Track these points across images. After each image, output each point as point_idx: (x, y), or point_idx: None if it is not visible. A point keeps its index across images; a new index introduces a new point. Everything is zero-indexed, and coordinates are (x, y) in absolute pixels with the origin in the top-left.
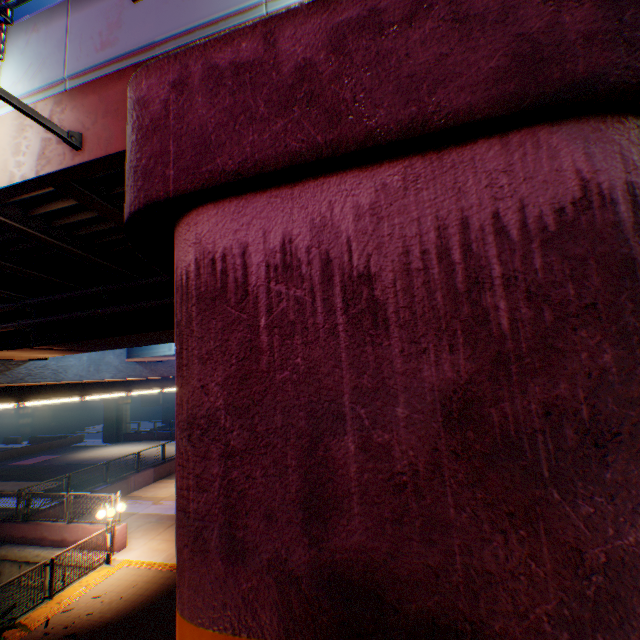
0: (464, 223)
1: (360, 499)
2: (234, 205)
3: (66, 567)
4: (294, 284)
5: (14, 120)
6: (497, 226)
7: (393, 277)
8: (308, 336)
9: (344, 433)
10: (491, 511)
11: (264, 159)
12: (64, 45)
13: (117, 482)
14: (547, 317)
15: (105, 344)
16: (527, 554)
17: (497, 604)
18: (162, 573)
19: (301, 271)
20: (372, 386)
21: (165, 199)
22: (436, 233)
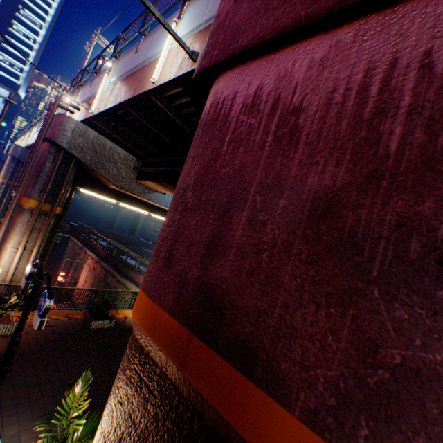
0: (392, 63)
1: (235, 252)
2: (240, 70)
3: None
4: (252, 116)
5: (175, 50)
6: (424, 62)
7: (316, 110)
8: (247, 148)
9: (243, 210)
10: (315, 287)
11: (264, 35)
12: (207, 6)
13: None
14: (440, 142)
15: None
16: (329, 328)
17: (290, 352)
18: None
19: (259, 108)
20: (271, 183)
21: (207, 68)
22: (364, 74)
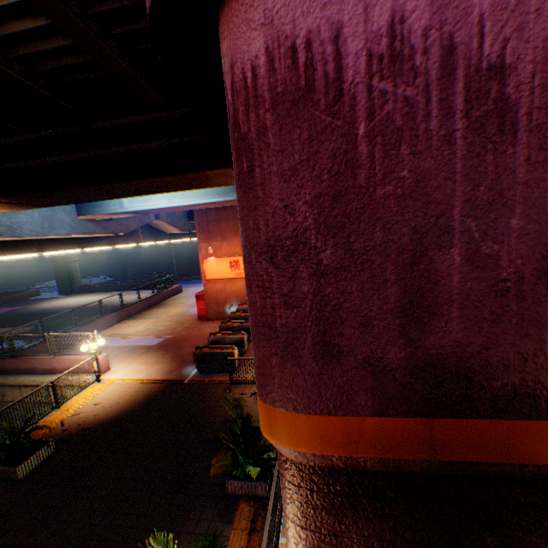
0: None
1: (459, 305)
2: None
3: (65, 387)
4: (403, 81)
5: None
6: None
7: (531, 70)
8: (417, 146)
9: (450, 247)
10: None
11: None
12: None
13: (87, 325)
14: None
15: (63, 198)
16: None
17: None
18: (147, 385)
19: (413, 63)
20: (487, 199)
21: None
22: None
